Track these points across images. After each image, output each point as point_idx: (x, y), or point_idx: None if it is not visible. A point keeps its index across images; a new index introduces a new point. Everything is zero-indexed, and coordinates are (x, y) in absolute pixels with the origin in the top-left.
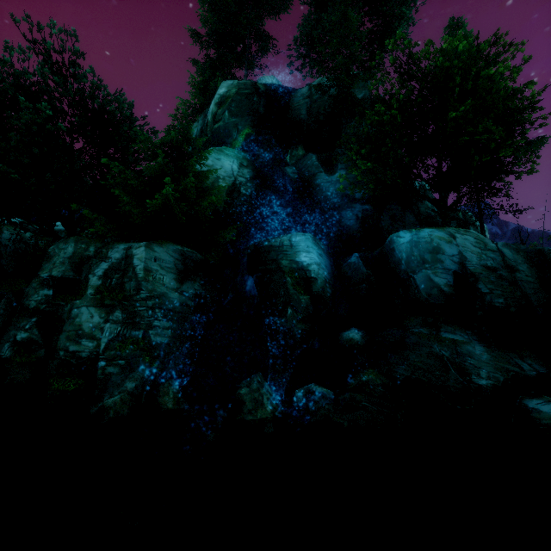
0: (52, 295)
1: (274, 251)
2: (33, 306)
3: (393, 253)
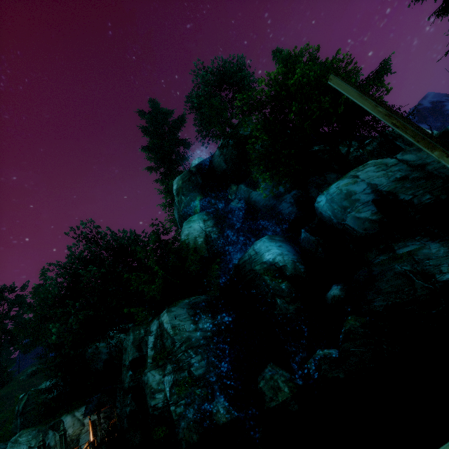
0: (133, 373)
1: (247, 264)
2: (127, 386)
3: (322, 215)
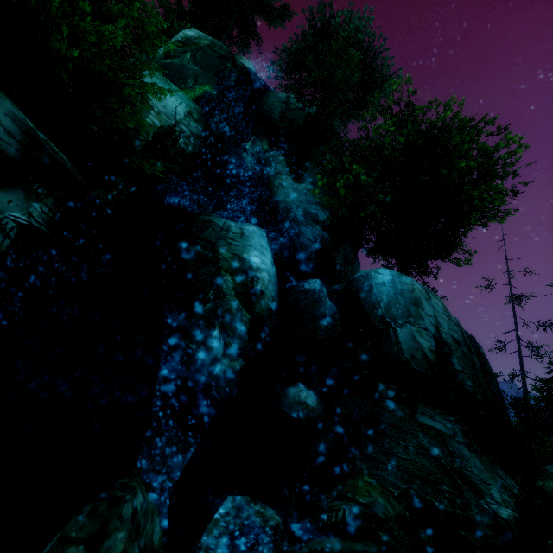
0: None
1: (212, 231)
2: None
3: (369, 291)
